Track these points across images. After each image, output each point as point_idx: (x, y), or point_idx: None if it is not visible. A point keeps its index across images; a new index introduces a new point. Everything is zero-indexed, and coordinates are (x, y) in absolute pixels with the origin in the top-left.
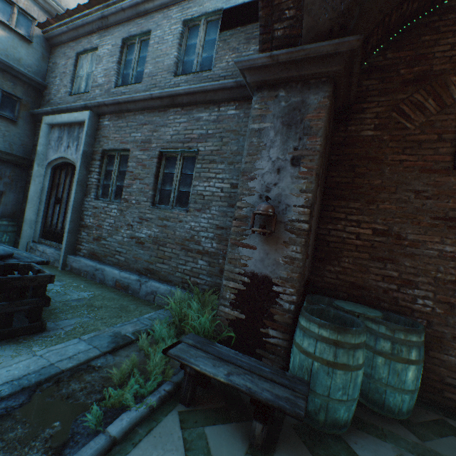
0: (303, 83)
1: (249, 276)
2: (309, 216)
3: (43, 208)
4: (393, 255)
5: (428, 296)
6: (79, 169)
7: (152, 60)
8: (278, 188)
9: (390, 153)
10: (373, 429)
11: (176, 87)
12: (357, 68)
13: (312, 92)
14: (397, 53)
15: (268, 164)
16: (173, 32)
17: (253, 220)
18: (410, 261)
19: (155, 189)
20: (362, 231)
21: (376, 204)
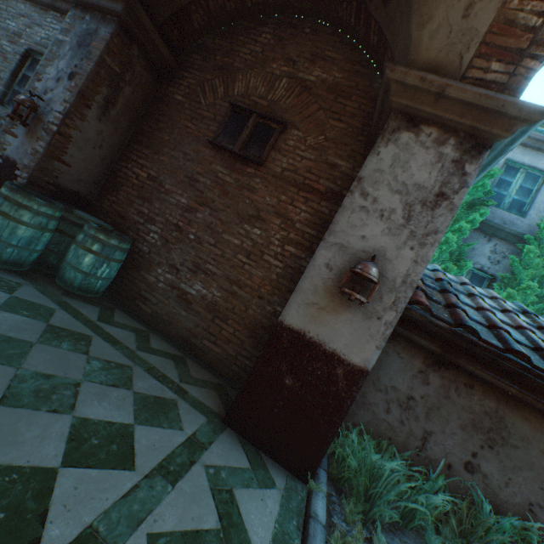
0: (104, 16)
1: (4, 159)
2: (61, 122)
3: None
4: (152, 197)
5: (158, 232)
6: None
7: None
8: (53, 94)
9: (184, 119)
10: (30, 278)
11: None
12: (148, 24)
13: (105, 26)
14: (222, 41)
15: (55, 73)
16: None
17: (15, 108)
18: (159, 205)
19: (9, 88)
20: (142, 174)
21: (160, 155)
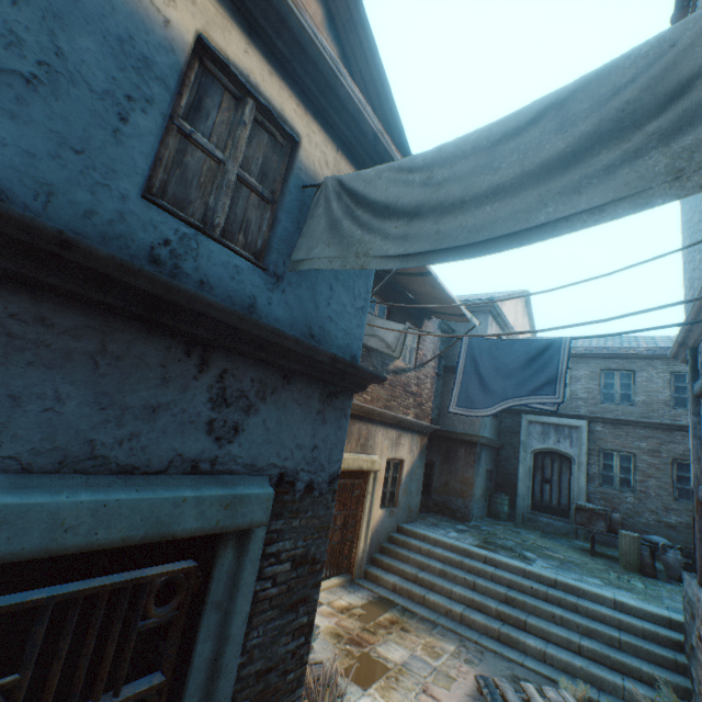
0: None
1: None
2: None
3: (530, 485)
4: None
5: None
6: (585, 463)
7: (642, 392)
8: None
9: None
10: None
11: (676, 417)
12: None
13: None
14: None
15: None
16: (661, 377)
17: None
18: None
19: (672, 487)
20: None
21: None
